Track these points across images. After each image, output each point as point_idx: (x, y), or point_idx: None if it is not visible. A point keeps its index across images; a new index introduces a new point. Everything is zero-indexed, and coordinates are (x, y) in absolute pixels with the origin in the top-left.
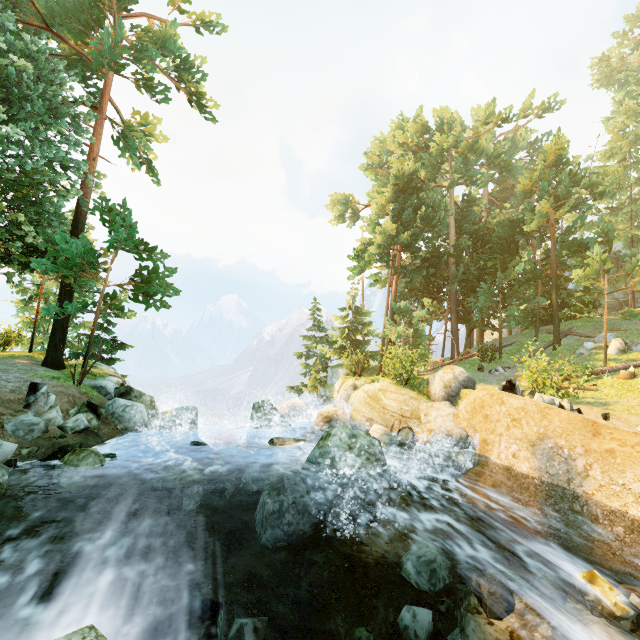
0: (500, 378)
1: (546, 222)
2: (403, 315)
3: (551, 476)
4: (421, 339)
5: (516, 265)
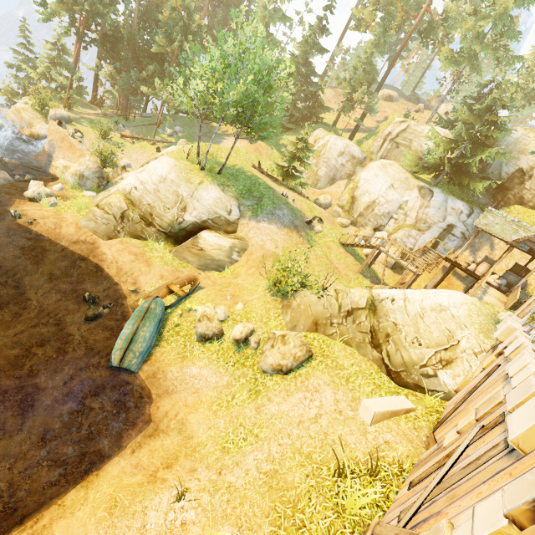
0: (117, 129)
1: (181, 50)
2: (70, 71)
3: (50, 152)
4: (82, 92)
5: (148, 70)
